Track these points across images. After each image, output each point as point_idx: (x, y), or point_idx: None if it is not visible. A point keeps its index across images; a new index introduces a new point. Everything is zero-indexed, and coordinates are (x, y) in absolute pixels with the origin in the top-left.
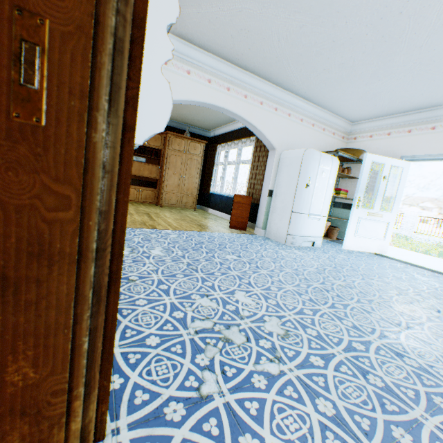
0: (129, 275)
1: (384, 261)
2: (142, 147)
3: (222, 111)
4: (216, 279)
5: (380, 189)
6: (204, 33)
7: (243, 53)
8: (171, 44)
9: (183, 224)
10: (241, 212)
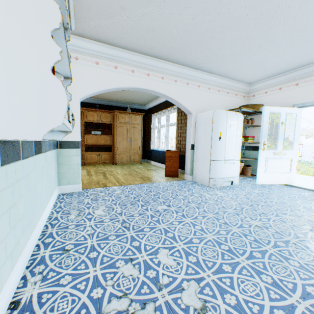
0: (66, 243)
1: (293, 192)
2: (98, 124)
3: (146, 91)
4: (144, 236)
5: (280, 133)
6: (121, 37)
7: (154, 47)
8: (58, 47)
9: (129, 178)
10: (172, 164)
